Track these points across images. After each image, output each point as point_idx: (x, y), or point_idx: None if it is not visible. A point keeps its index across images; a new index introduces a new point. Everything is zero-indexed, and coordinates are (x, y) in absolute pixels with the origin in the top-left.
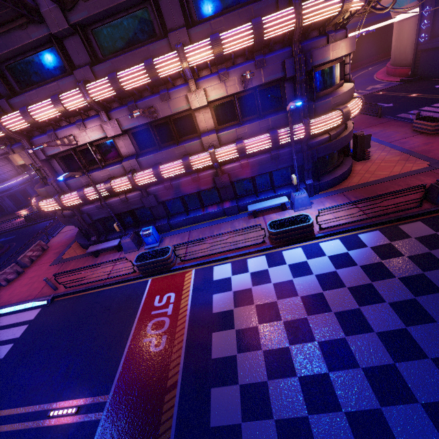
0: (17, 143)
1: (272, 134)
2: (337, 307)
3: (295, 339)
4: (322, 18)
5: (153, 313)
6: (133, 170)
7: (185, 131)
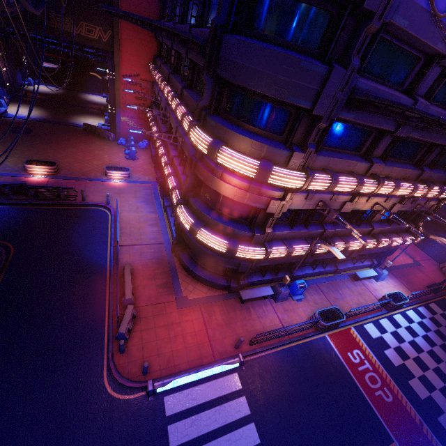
0: (272, 187)
1: (405, 240)
2: (443, 358)
3: (444, 380)
4: None
5: (360, 370)
6: (331, 239)
7: (362, 216)
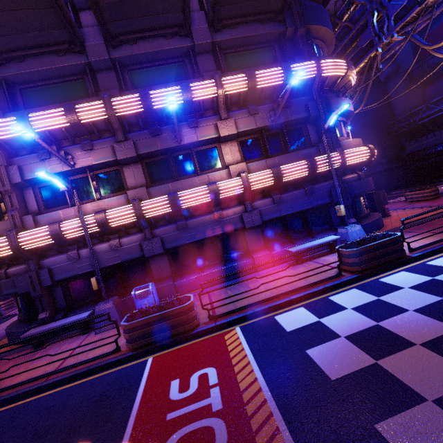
0: None
1: (308, 159)
2: None
3: None
4: (334, 75)
5: (171, 417)
6: (140, 198)
7: (207, 165)
